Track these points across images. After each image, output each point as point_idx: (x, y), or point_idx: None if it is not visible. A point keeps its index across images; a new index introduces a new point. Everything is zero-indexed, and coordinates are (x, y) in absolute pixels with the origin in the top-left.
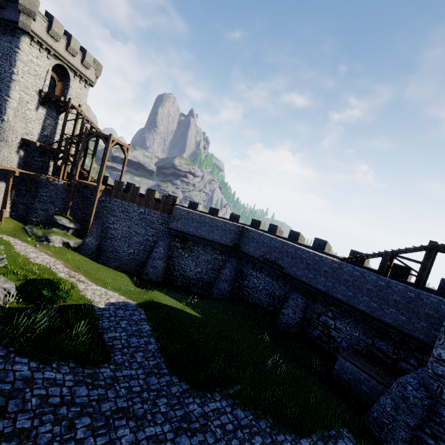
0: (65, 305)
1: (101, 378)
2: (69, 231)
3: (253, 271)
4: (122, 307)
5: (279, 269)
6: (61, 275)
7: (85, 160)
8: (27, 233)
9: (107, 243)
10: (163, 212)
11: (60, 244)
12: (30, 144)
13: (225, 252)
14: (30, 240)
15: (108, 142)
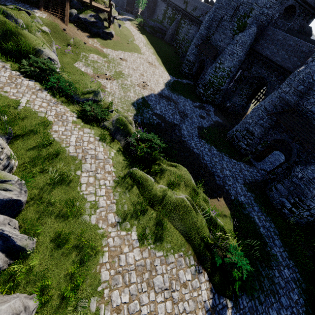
0: None
1: None
2: None
3: None
4: None
5: None
6: None
7: None
8: None
9: None
10: None
11: None
12: None
13: None
14: None
15: None
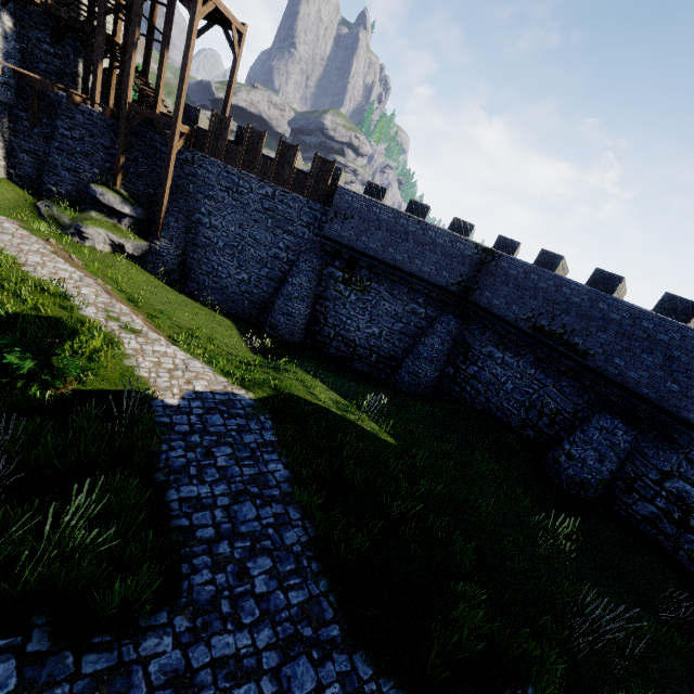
0: (79, 392)
1: (136, 693)
2: (123, 221)
3: (496, 349)
4: (221, 407)
5: (573, 356)
6: (87, 312)
7: (148, 63)
8: (41, 215)
9: (197, 254)
10: (312, 198)
11: (105, 246)
12: (26, 3)
13: (436, 302)
14: (45, 231)
15: (195, 1)
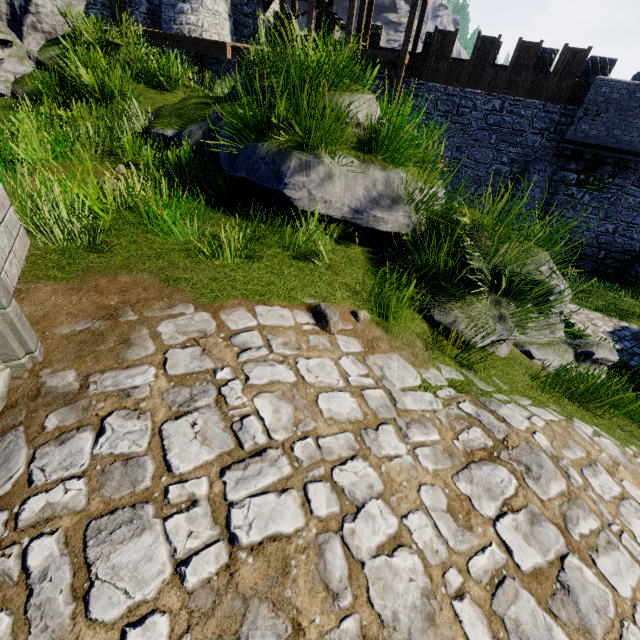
0: None
1: None
2: None
3: None
4: None
5: None
6: None
7: None
8: None
9: None
10: (550, 100)
11: None
12: None
13: None
14: None
15: None
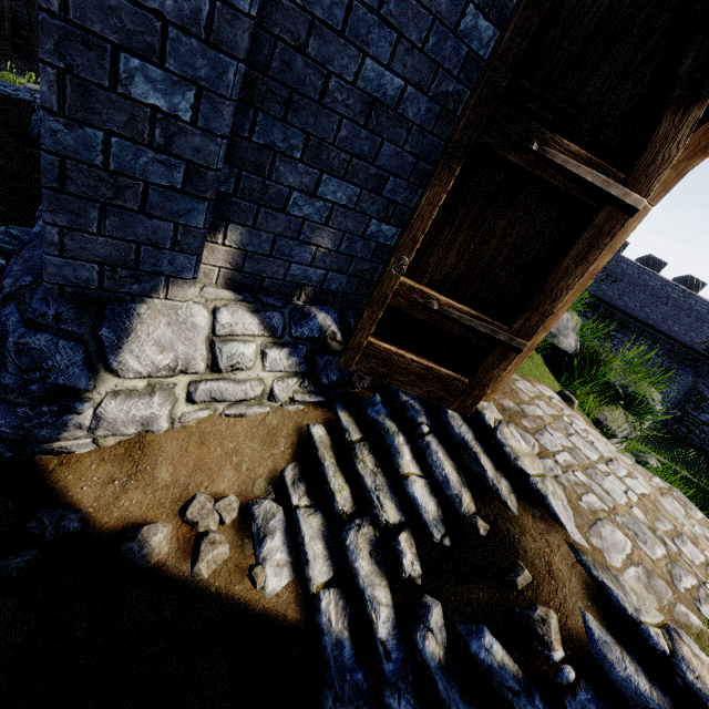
0: None
1: None
2: None
3: None
4: None
5: None
6: None
7: None
8: None
9: None
10: None
11: None
12: None
13: (674, 355)
14: None
15: None
